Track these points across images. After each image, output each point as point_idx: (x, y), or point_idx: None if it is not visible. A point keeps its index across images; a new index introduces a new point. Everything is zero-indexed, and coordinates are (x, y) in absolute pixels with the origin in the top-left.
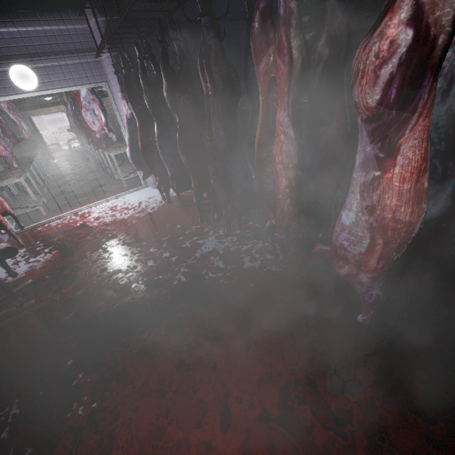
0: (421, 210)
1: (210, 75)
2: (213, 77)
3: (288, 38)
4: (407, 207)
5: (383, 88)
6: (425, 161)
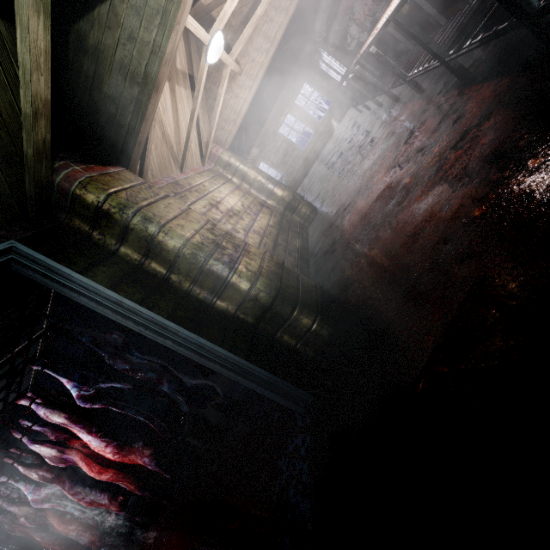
0: (76, 521)
1: (11, 544)
2: (13, 543)
3: (17, 523)
4: (71, 526)
5: (33, 524)
6: (60, 517)
